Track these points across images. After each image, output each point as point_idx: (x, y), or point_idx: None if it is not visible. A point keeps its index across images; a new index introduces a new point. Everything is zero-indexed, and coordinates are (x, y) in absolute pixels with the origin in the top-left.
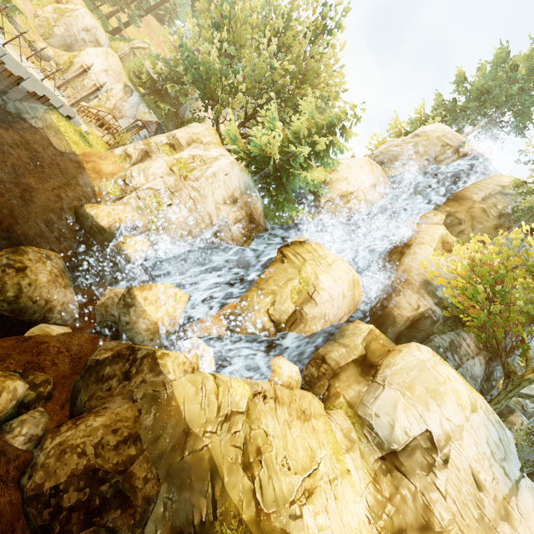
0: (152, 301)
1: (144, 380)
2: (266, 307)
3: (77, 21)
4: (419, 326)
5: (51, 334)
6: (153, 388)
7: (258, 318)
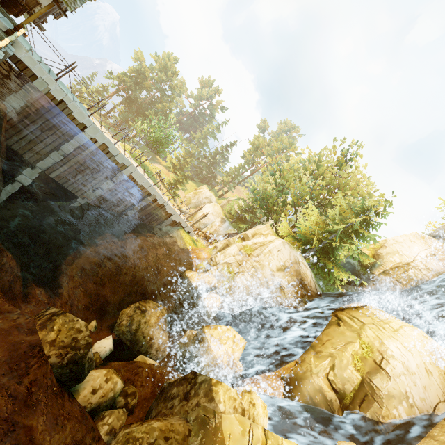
0: (216, 339)
1: (199, 402)
2: (325, 371)
3: (202, 195)
4: None
5: (147, 362)
6: (204, 412)
7: (317, 383)
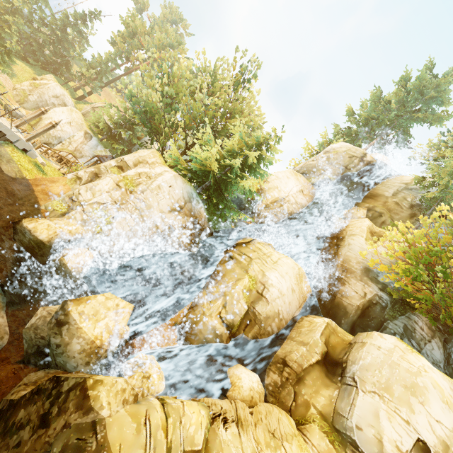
0: (89, 316)
1: (67, 423)
2: (218, 310)
3: (48, 91)
4: (370, 314)
5: None
6: (77, 435)
7: (210, 323)
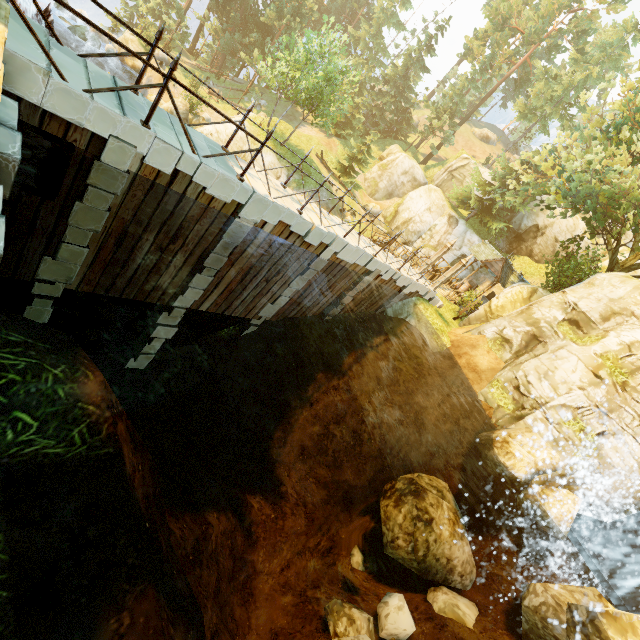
0: None
1: None
2: None
3: (397, 169)
4: None
5: (466, 623)
6: None
7: None
